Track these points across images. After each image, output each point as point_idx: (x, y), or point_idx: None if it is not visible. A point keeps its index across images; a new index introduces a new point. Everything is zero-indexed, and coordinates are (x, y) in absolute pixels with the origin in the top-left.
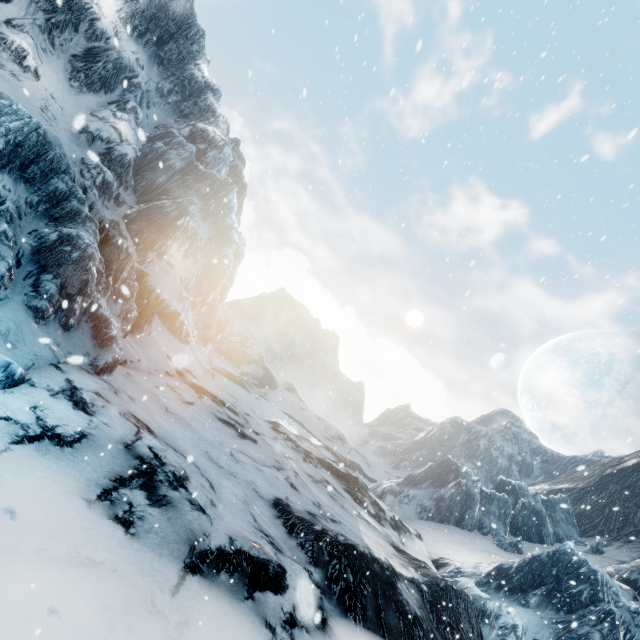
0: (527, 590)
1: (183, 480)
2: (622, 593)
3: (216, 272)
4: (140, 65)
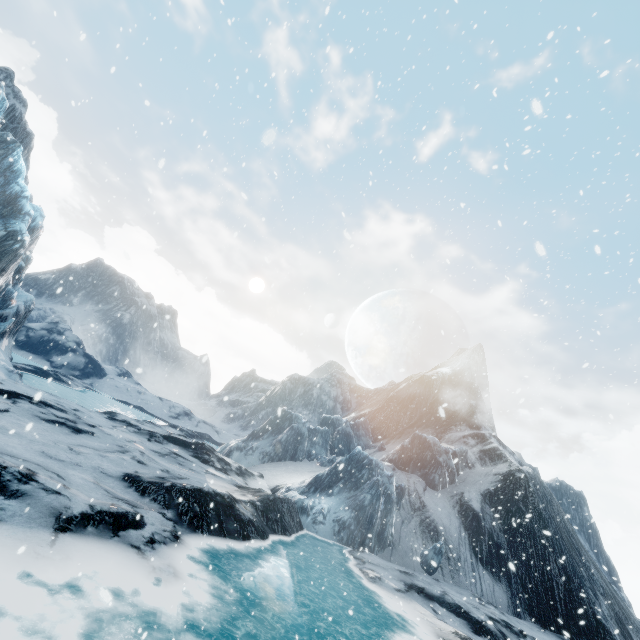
0: (333, 485)
1: (31, 476)
2: (387, 468)
3: (5, 252)
4: None
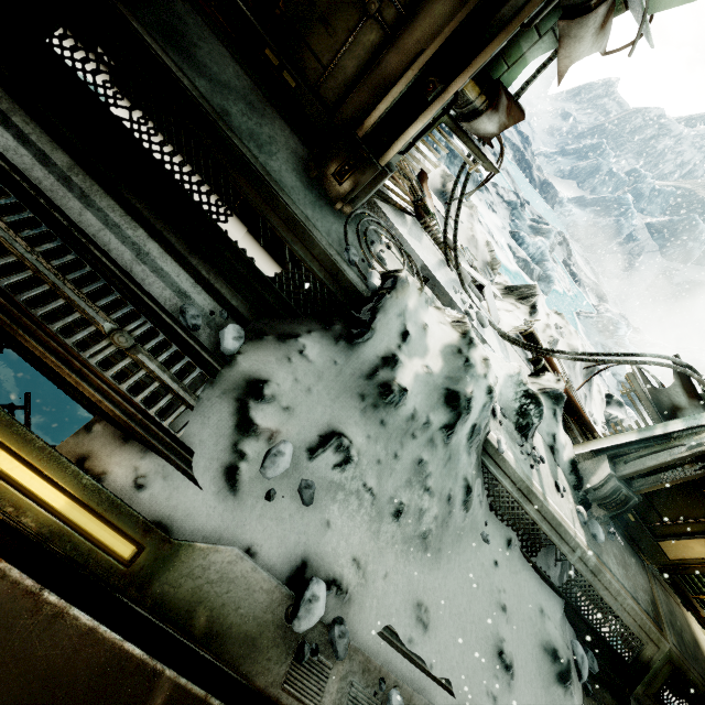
0: (588, 207)
1: None
2: (639, 224)
3: None
4: None
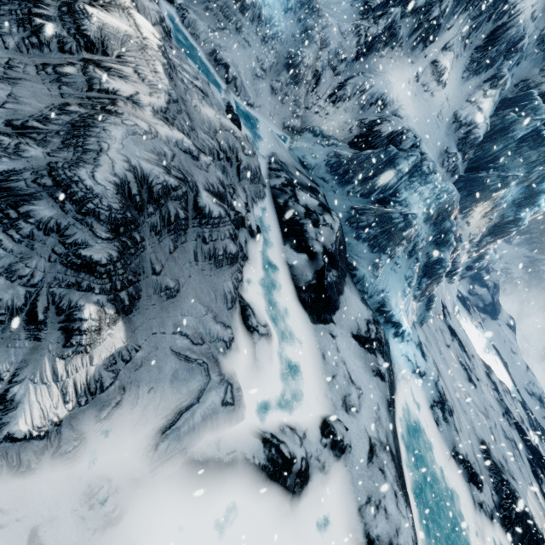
0: None
1: (452, 412)
2: None
3: (503, 232)
4: (533, 17)
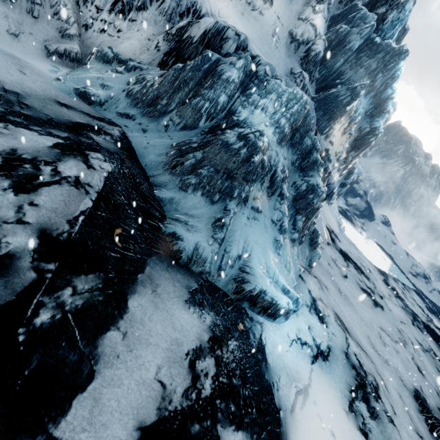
0: None
1: (377, 389)
2: None
3: (363, 144)
4: None
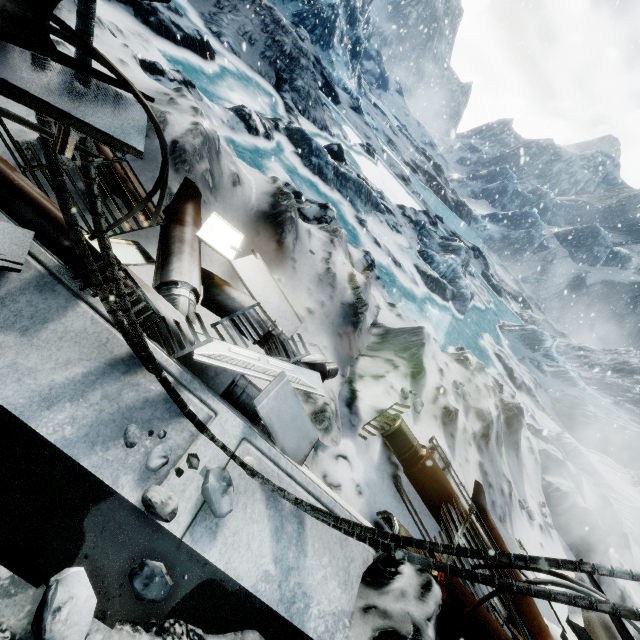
0: (501, 222)
1: (396, 145)
2: (548, 234)
3: None
4: None
